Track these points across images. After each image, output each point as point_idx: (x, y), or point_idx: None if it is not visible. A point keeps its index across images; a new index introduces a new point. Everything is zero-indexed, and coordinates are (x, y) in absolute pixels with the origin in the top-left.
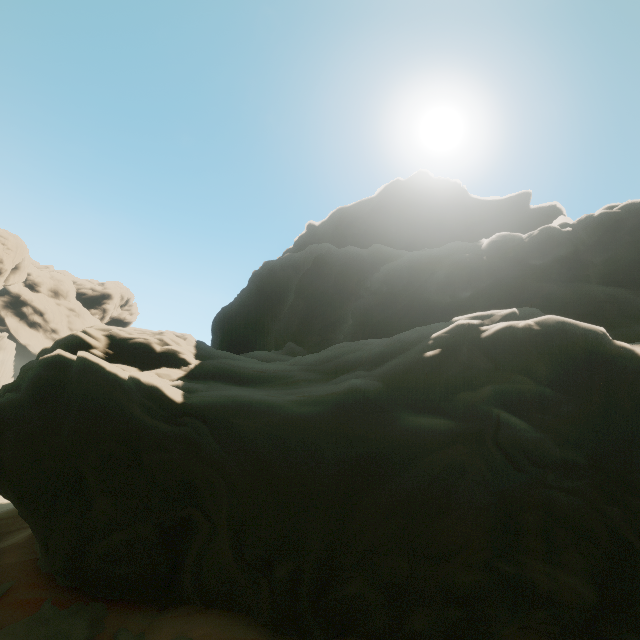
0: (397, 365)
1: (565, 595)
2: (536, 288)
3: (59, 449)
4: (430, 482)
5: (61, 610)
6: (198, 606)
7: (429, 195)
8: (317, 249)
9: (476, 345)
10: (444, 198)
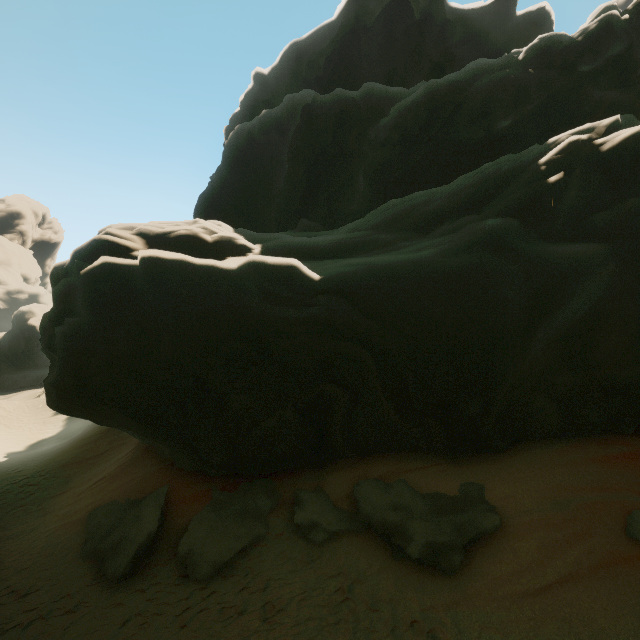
0: (519, 199)
1: None
2: (598, 98)
3: (168, 362)
4: (581, 305)
5: (232, 492)
6: (354, 457)
7: (404, 8)
8: (299, 99)
9: (594, 162)
10: (420, 11)
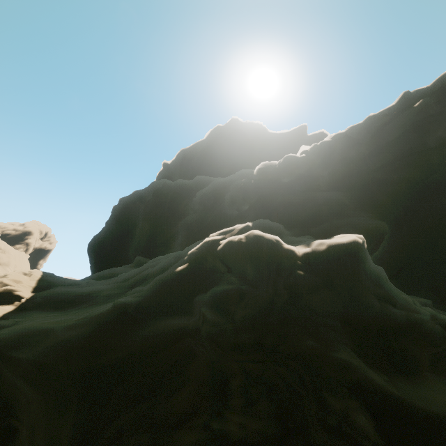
0: (157, 280)
1: (251, 438)
2: (281, 200)
3: None
4: (169, 369)
5: None
6: None
7: (240, 134)
8: (156, 184)
9: (215, 256)
10: (251, 135)
